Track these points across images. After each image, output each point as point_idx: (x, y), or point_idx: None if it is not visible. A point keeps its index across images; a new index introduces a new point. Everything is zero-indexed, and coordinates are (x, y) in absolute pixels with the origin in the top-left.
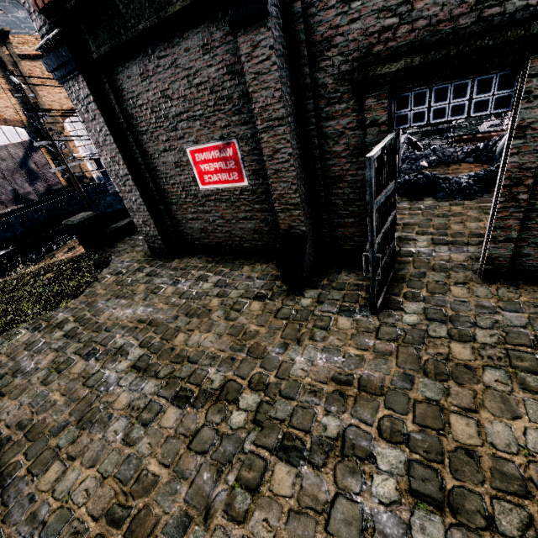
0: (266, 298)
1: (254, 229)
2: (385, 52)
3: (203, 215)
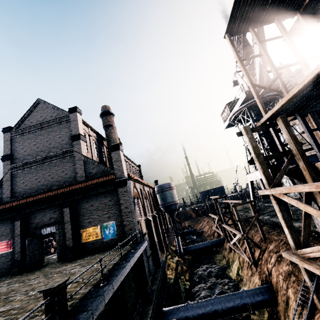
0: (2, 279)
1: (10, 263)
2: (40, 224)
3: None
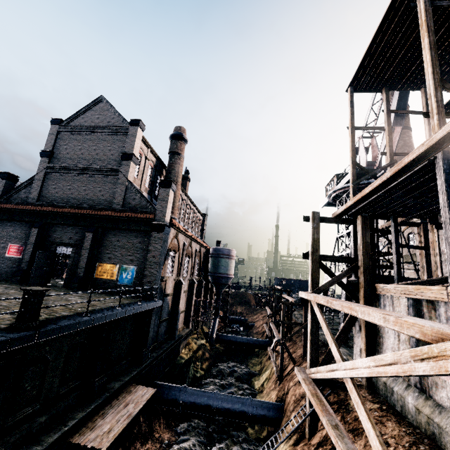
0: (2, 283)
1: (15, 270)
2: (57, 240)
3: (1, 264)
